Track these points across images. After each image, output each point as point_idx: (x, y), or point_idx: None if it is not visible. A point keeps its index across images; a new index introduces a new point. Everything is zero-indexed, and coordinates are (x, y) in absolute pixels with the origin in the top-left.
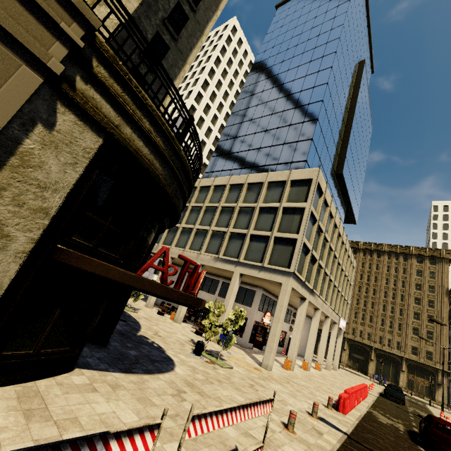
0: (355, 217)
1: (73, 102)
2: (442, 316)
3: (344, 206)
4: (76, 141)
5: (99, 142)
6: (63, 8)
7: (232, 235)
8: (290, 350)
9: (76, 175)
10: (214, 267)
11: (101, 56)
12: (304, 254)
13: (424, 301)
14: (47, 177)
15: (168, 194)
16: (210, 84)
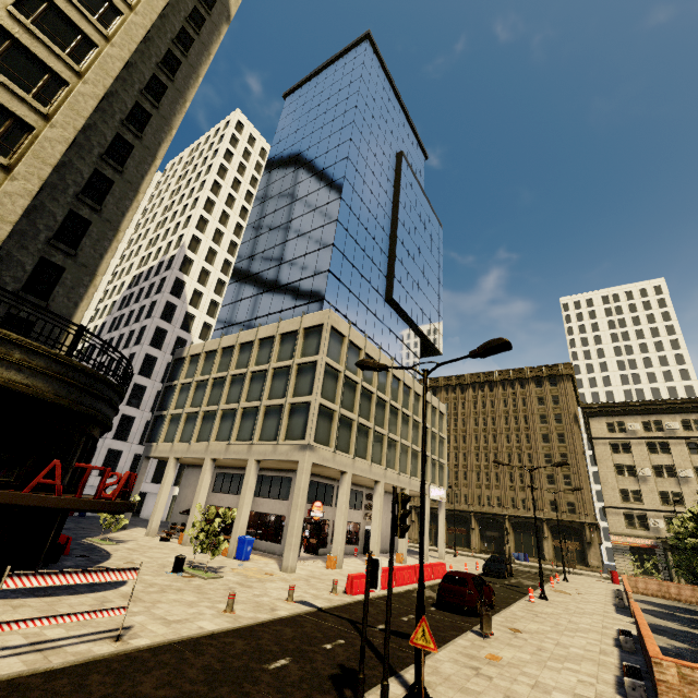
0: (437, 346)
1: None
2: (576, 451)
3: (417, 336)
4: None
5: None
6: None
7: (245, 411)
8: (335, 543)
9: None
10: (227, 459)
11: None
12: (329, 418)
13: (553, 437)
14: None
15: (65, 406)
16: (216, 203)
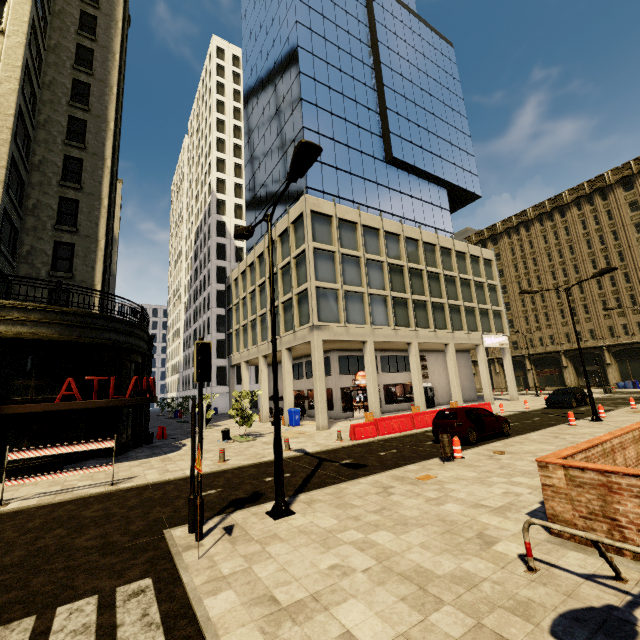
0: (471, 190)
1: None
2: None
3: (440, 188)
4: None
5: None
6: None
7: None
8: (369, 402)
9: None
10: (270, 353)
11: None
12: (333, 297)
13: None
14: None
15: (71, 341)
16: (226, 140)
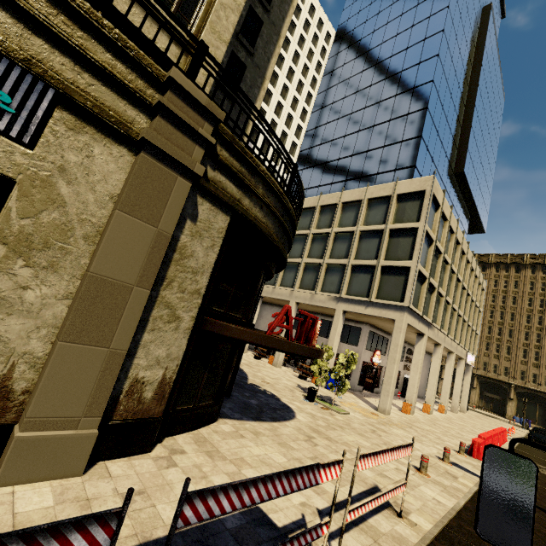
0: (483, 224)
1: (207, 191)
2: None
3: (468, 213)
4: (212, 225)
5: (227, 220)
6: (197, 113)
7: (329, 266)
8: (408, 392)
9: (214, 255)
10: (312, 305)
11: (222, 139)
12: (420, 283)
13: None
14: (197, 263)
15: (279, 250)
16: (279, 76)
